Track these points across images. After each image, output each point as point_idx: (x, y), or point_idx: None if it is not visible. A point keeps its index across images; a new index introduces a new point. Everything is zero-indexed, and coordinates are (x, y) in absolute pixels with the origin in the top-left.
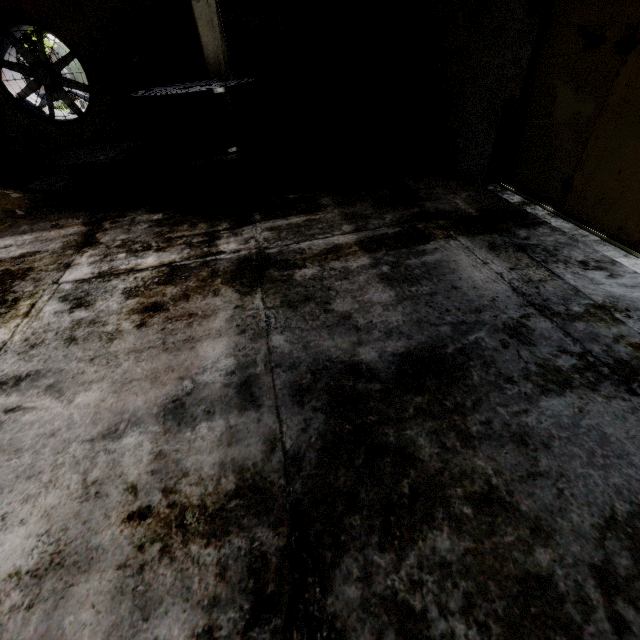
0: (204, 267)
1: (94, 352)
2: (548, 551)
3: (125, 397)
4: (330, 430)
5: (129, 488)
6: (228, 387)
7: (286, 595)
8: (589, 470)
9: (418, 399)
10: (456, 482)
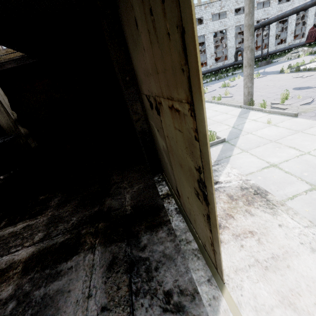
0: None
1: None
2: None
3: None
4: None
5: None
6: None
7: None
8: None
9: None
10: None
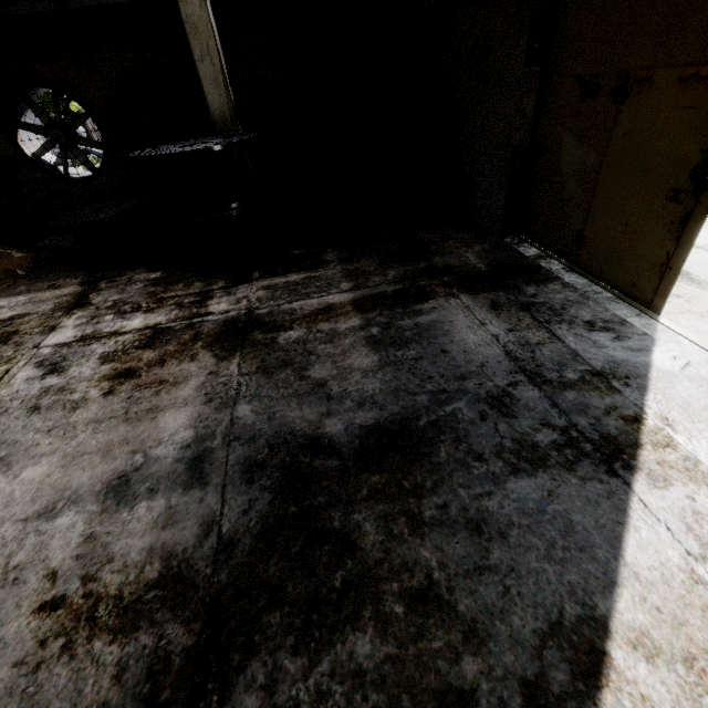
0: (188, 329)
1: (54, 422)
2: (477, 660)
3: (72, 472)
4: (273, 512)
5: (49, 574)
6: (179, 462)
7: (180, 703)
8: (544, 564)
9: (375, 478)
10: (394, 575)
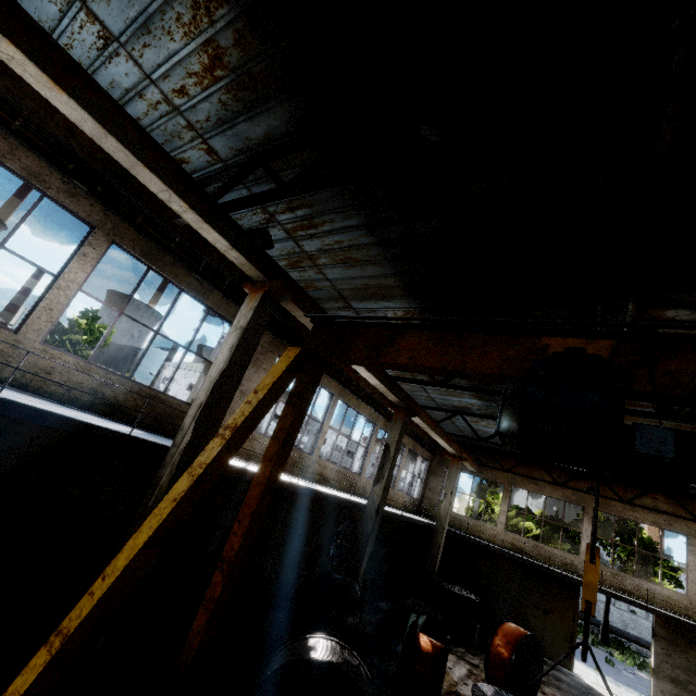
0: None
1: None
2: None
3: None
4: None
5: None
6: None
7: None
8: None
9: None
10: None
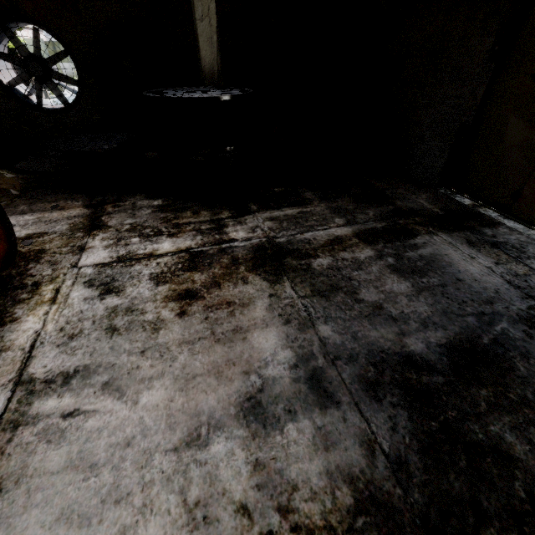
0: (223, 254)
1: (142, 343)
2: None
3: (194, 395)
4: (419, 428)
5: (239, 509)
6: (298, 382)
7: None
8: None
9: (483, 392)
10: None
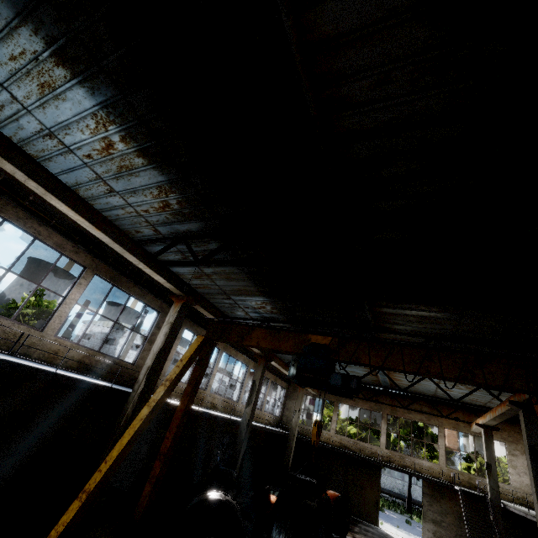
0: None
1: None
2: None
3: None
4: None
5: None
6: None
7: None
8: None
9: None
10: None
